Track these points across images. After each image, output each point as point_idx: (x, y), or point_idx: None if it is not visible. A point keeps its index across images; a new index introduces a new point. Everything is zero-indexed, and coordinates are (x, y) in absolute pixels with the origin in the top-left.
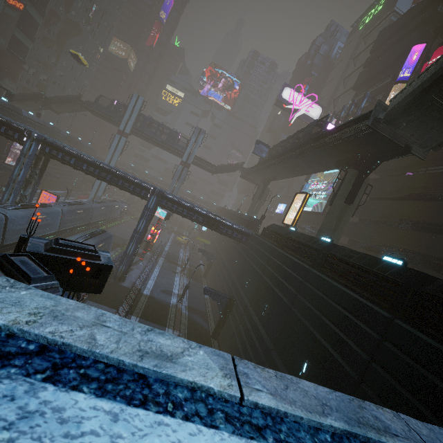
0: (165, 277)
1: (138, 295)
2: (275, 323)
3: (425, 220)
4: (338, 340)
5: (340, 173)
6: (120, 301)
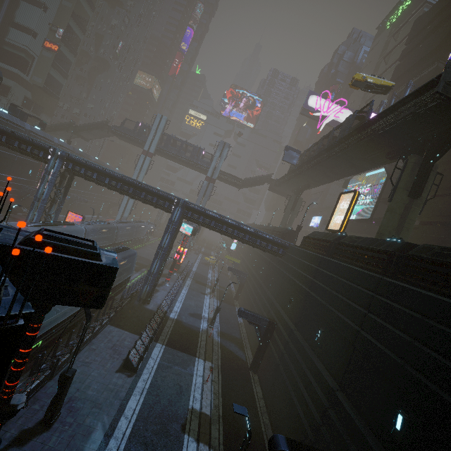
0: (194, 299)
1: (163, 318)
2: (336, 353)
3: None
4: None
5: (387, 172)
6: (144, 326)
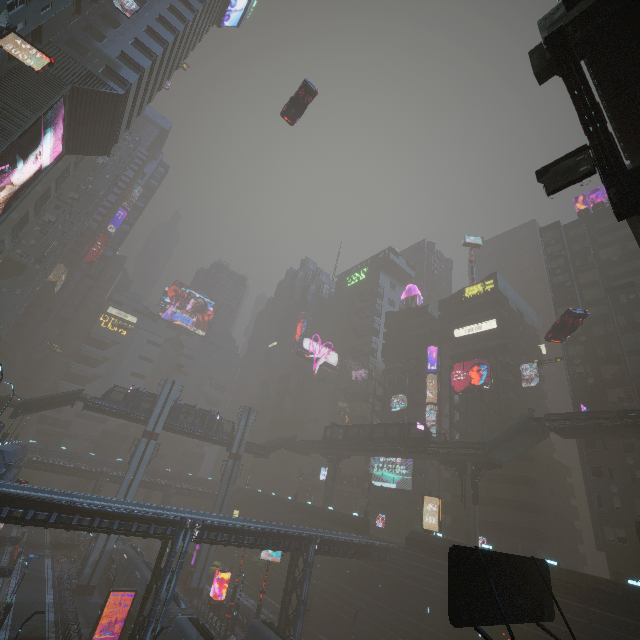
0: None
1: None
2: None
3: (506, 497)
4: (568, 634)
5: None
6: None
